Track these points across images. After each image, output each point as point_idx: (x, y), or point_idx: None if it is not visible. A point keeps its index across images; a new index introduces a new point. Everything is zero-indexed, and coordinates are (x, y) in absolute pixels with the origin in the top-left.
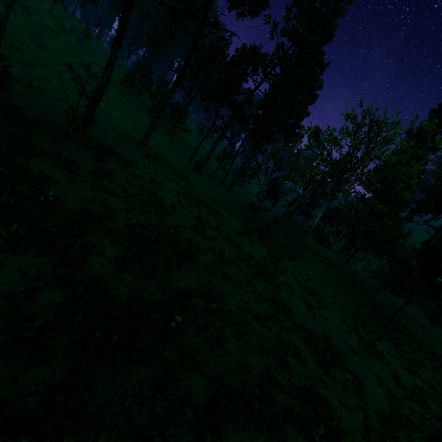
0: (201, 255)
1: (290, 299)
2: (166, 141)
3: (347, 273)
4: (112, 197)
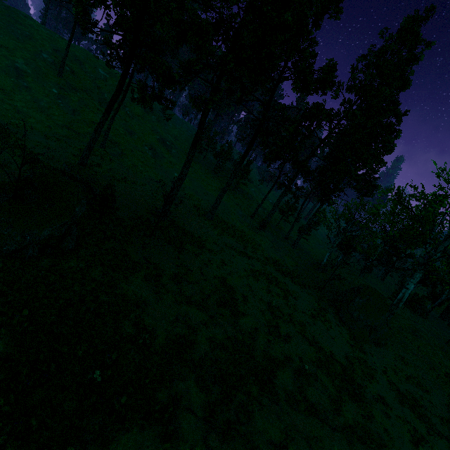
0: (279, 374)
1: (388, 427)
2: (230, 200)
3: None
4: (191, 308)
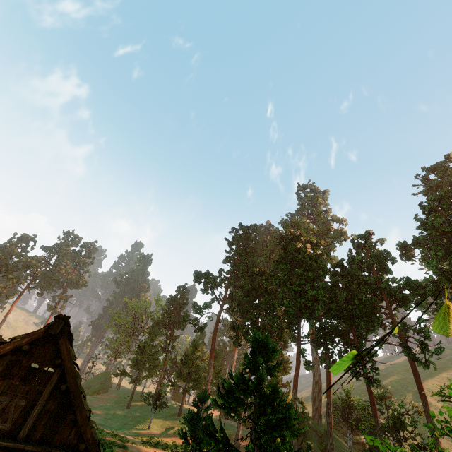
0: None
1: None
2: None
3: (137, 396)
4: None
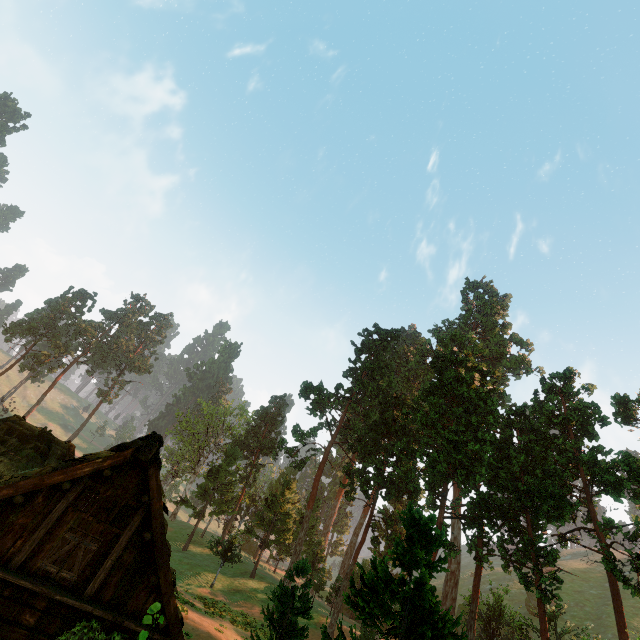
0: None
1: None
2: None
3: (197, 535)
4: None
